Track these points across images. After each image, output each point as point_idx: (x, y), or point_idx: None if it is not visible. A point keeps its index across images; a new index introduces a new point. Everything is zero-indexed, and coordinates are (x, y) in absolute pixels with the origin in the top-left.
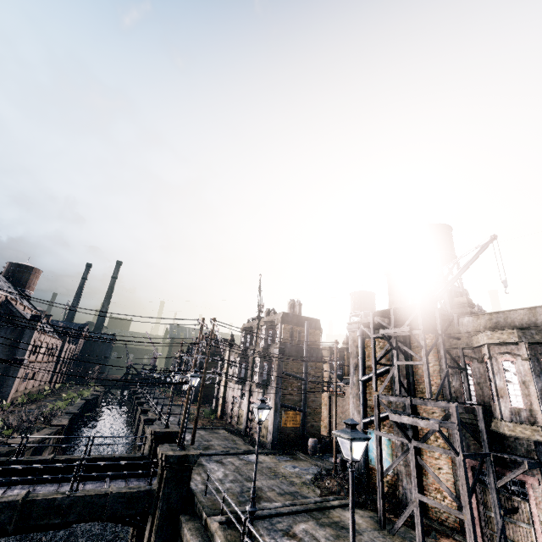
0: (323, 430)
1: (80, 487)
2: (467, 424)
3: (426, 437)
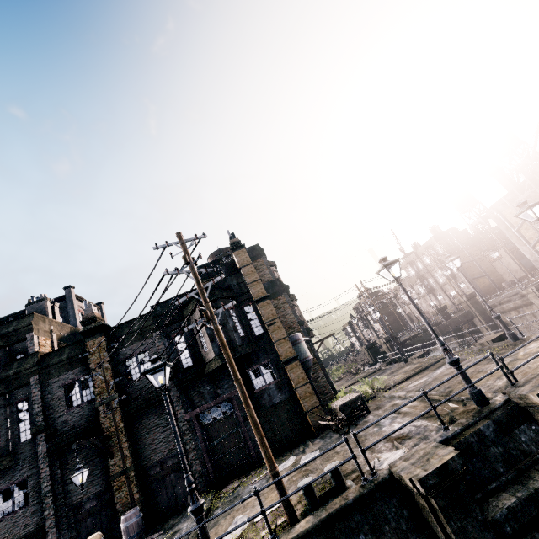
0: None
1: None
2: None
3: None
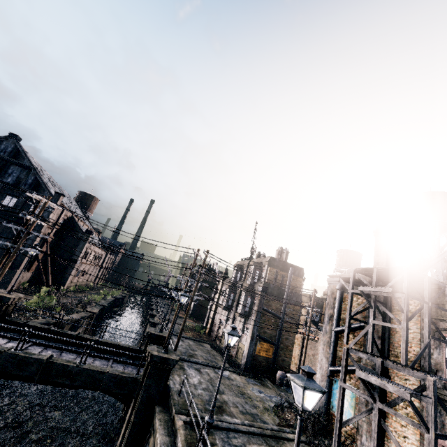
0: (293, 366)
1: (90, 361)
2: (445, 402)
3: (394, 402)
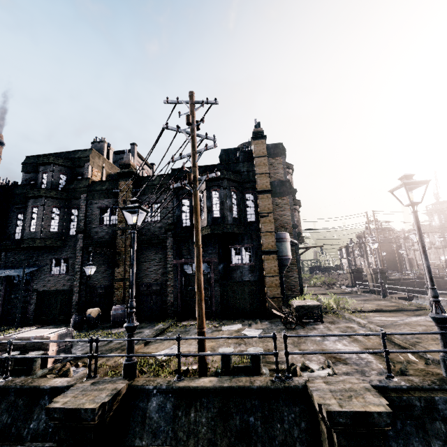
0: None
1: None
2: None
3: None
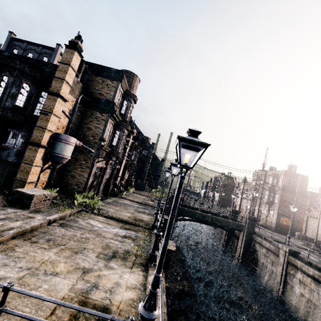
0: None
1: None
2: None
3: None
